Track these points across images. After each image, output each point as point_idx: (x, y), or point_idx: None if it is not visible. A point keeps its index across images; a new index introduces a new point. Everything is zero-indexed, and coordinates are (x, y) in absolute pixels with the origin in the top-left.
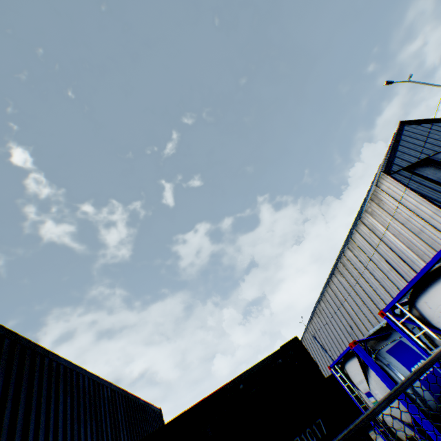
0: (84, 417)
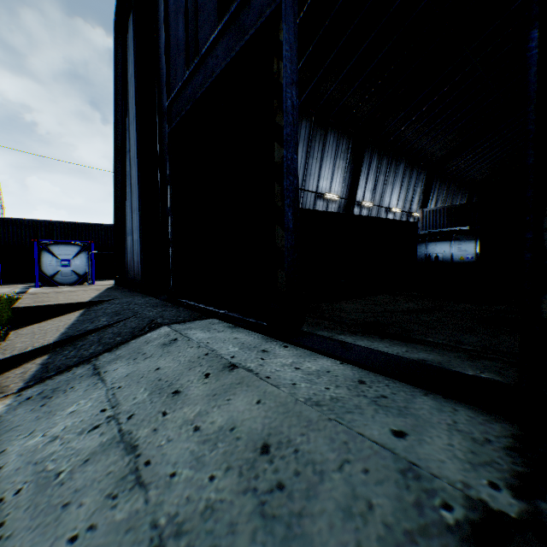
0: (26, 231)
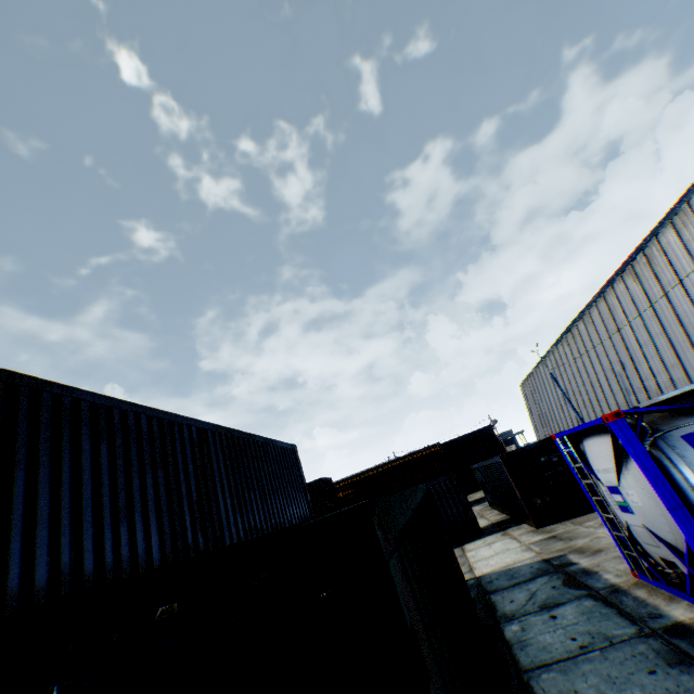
0: (140, 467)
